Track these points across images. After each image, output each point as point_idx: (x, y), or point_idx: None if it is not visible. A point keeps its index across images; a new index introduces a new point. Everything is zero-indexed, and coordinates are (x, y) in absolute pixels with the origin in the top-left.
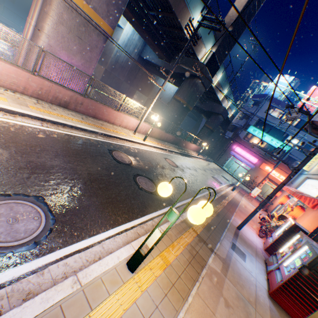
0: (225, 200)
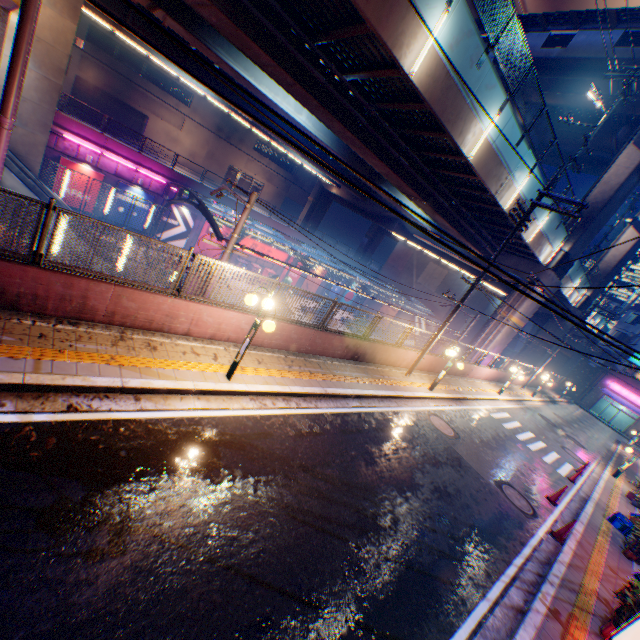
0: (623, 458)
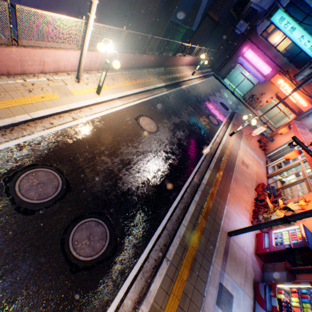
0: (220, 171)
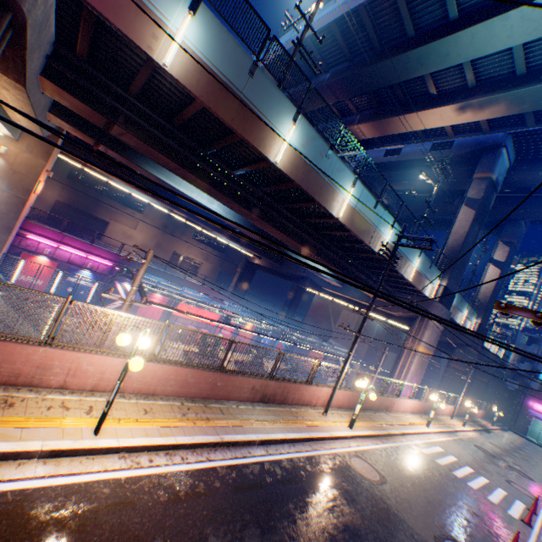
0: None
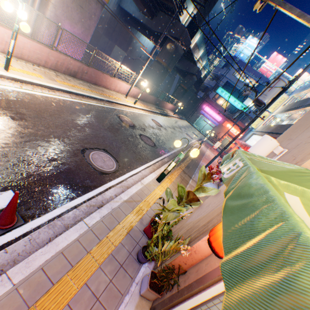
0: None
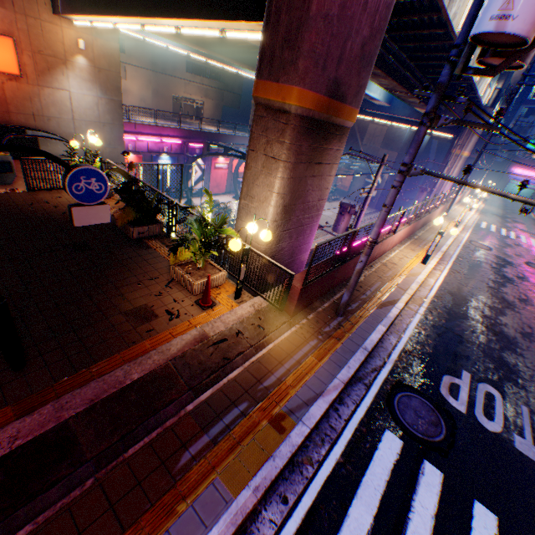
0: None
